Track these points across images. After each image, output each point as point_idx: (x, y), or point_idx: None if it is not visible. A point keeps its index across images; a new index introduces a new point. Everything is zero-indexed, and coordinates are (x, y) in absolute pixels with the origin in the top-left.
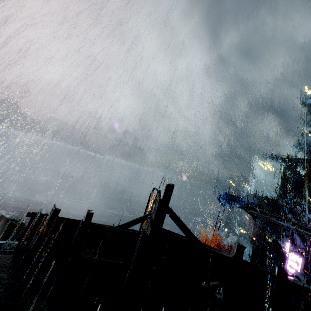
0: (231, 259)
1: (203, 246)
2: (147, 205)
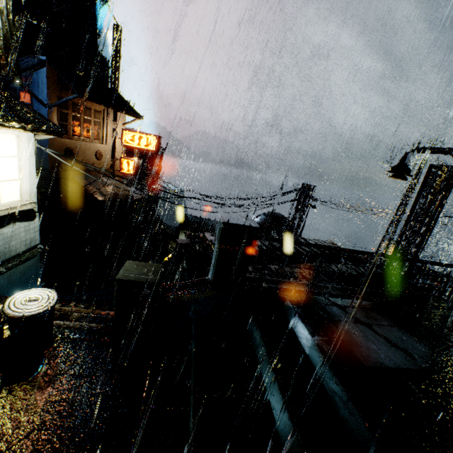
0: (444, 275)
1: (431, 270)
2: (386, 251)
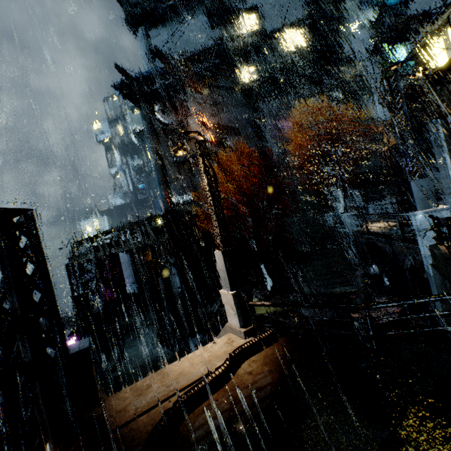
0: None
1: None
2: None
